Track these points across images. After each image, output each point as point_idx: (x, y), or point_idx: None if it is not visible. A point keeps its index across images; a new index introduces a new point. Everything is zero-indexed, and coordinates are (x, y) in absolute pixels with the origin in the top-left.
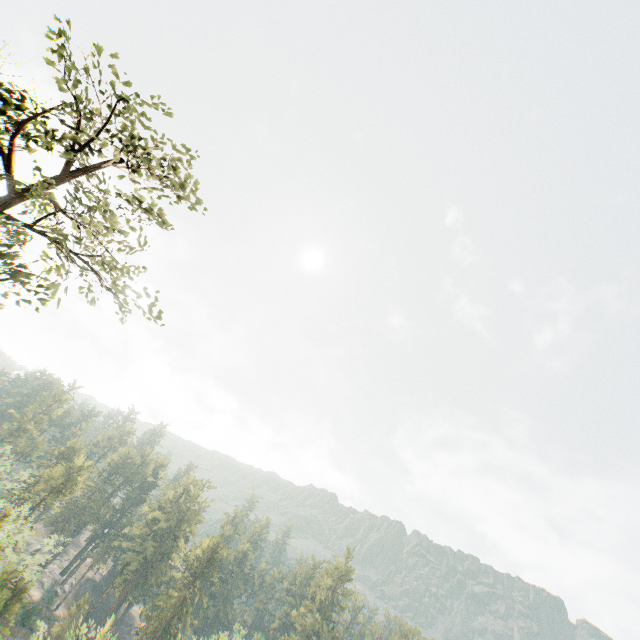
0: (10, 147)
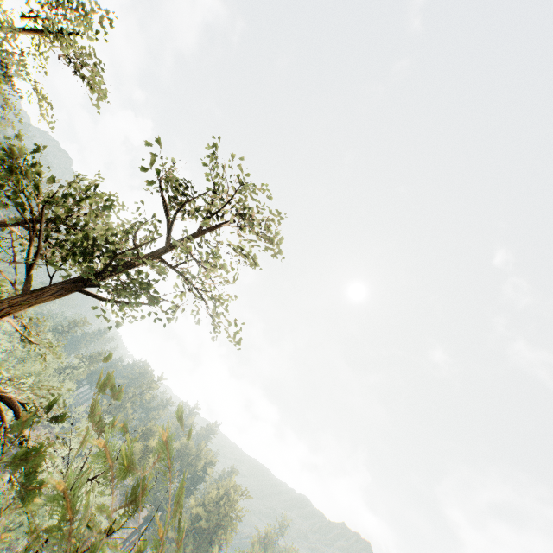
0: (170, 222)
